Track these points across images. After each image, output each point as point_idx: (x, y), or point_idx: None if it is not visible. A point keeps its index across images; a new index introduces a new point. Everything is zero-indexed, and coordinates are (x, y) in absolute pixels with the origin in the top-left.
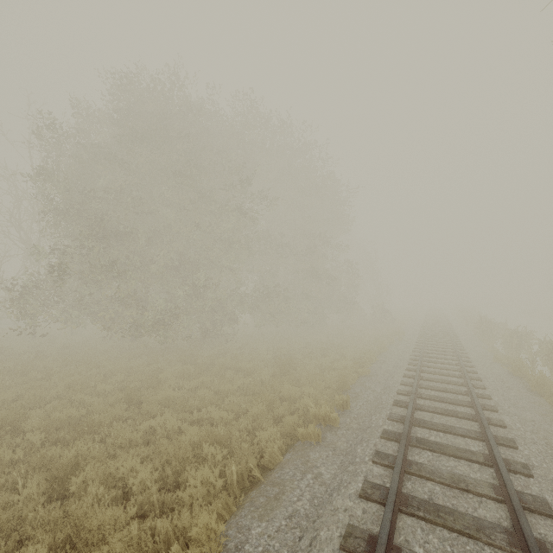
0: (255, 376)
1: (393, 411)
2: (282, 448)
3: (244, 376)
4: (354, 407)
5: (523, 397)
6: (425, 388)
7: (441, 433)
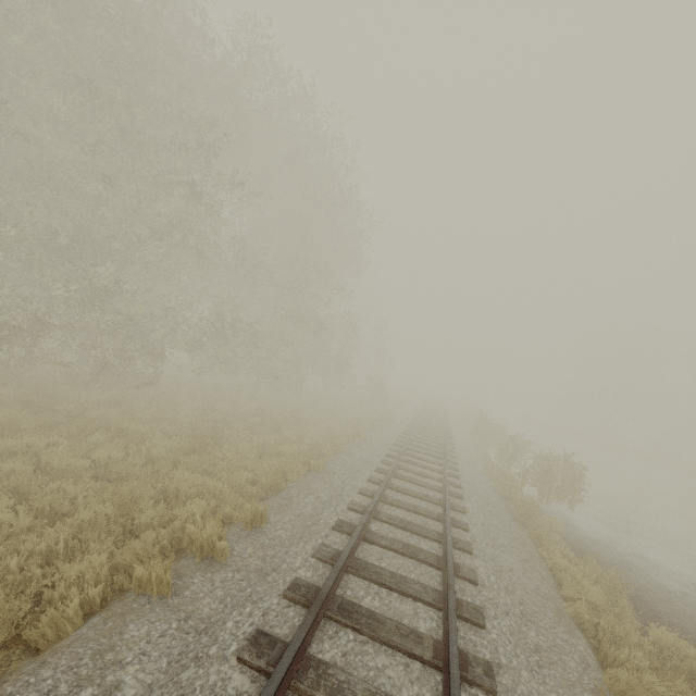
0: (140, 448)
1: (328, 541)
2: (97, 601)
3: (128, 444)
4: (273, 525)
5: (505, 528)
6: (390, 503)
7: (384, 590)
